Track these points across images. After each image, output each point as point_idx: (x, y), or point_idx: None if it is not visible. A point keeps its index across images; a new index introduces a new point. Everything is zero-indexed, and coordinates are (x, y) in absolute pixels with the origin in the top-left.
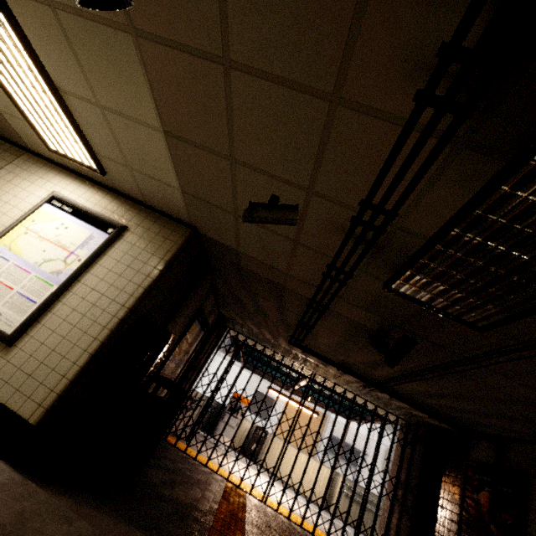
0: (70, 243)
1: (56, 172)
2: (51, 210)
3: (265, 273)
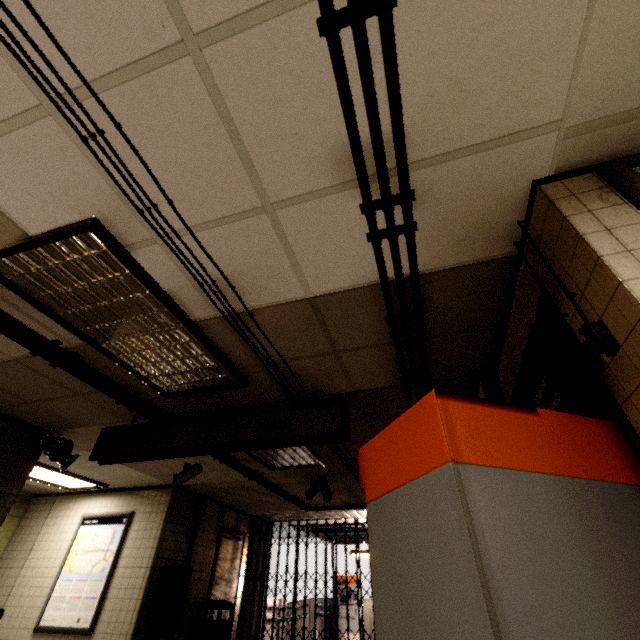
0: (104, 544)
1: (80, 499)
2: (86, 529)
3: (231, 485)
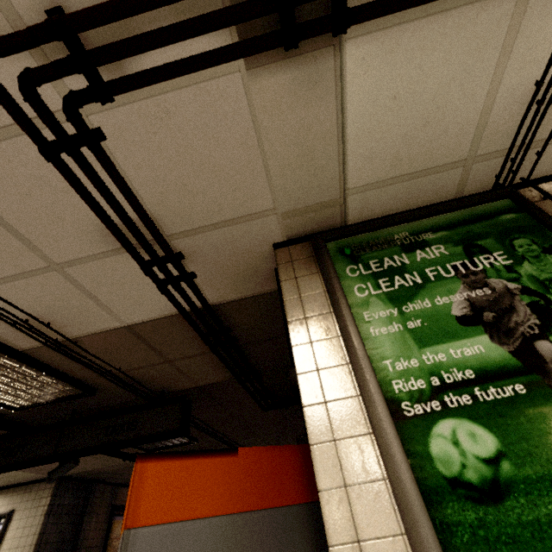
0: None
1: None
2: None
3: (117, 468)
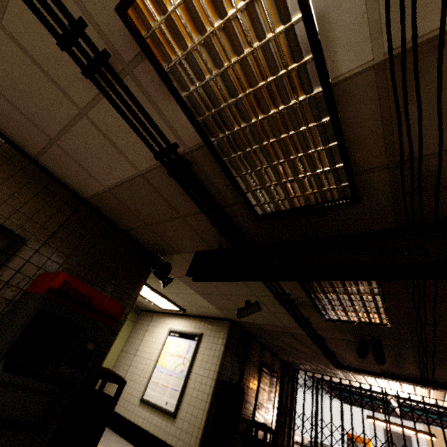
0: (182, 353)
1: (167, 317)
2: (171, 338)
3: (276, 329)
